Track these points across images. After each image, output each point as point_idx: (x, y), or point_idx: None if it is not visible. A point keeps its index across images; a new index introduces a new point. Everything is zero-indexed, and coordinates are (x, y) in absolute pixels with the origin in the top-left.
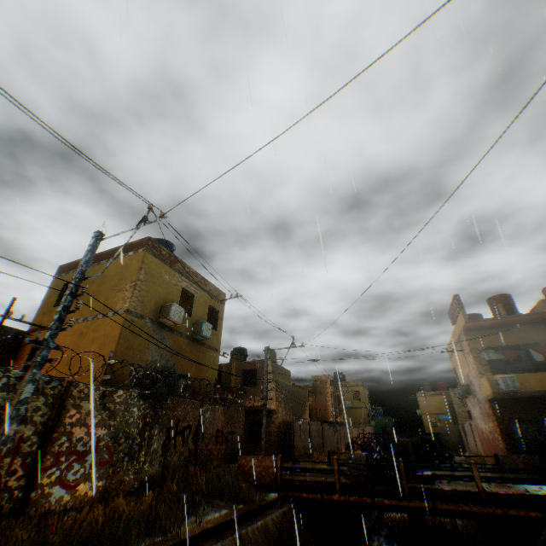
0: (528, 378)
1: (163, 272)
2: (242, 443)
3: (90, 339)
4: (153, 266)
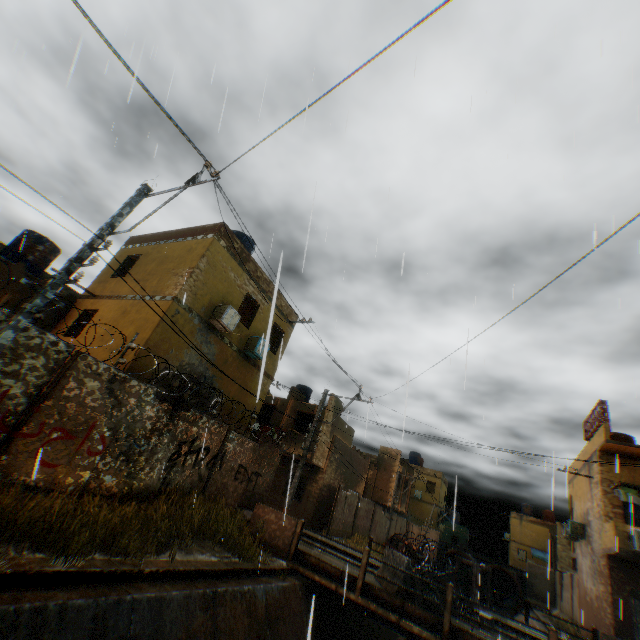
0: None
1: (229, 268)
2: (267, 490)
3: (130, 319)
4: (219, 257)
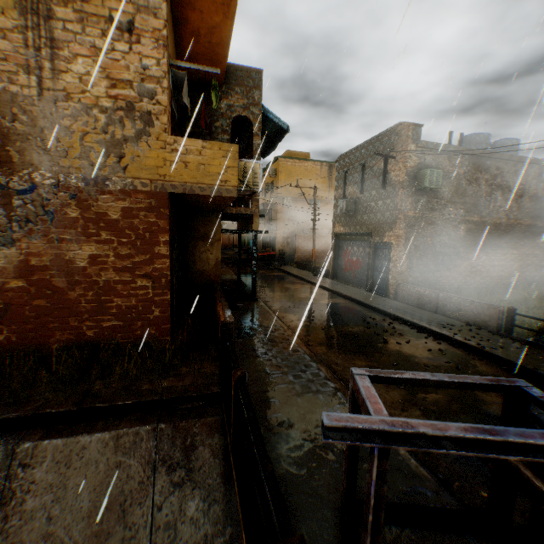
0: None
1: None
2: None
3: None
4: None
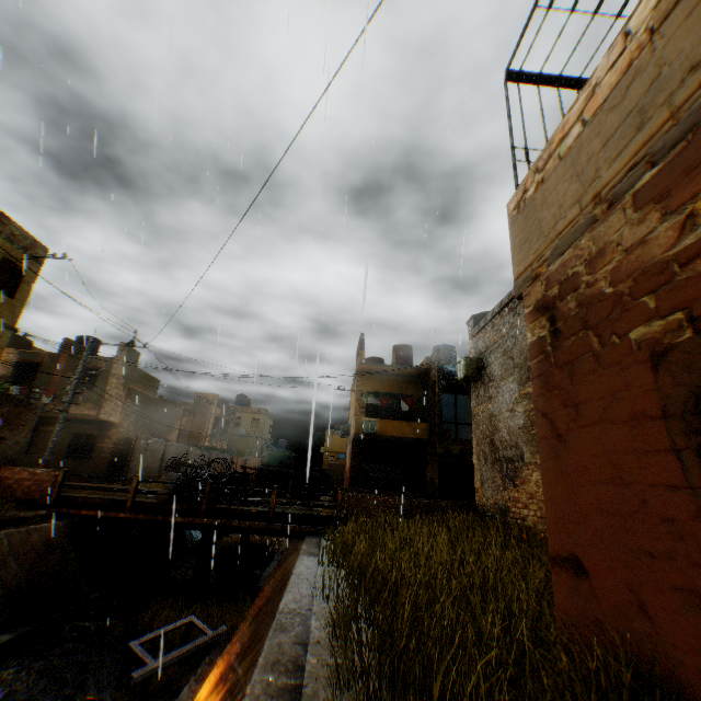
0: (389, 424)
1: None
2: (24, 453)
3: None
4: None
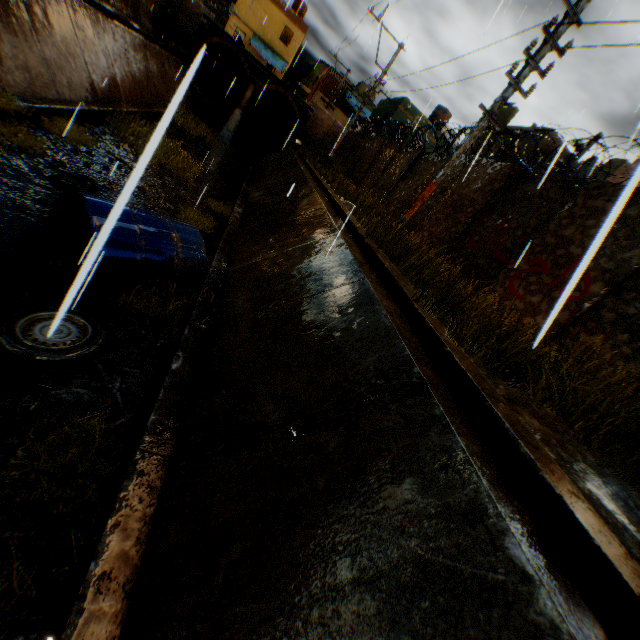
0: None
1: None
2: None
3: None
4: None
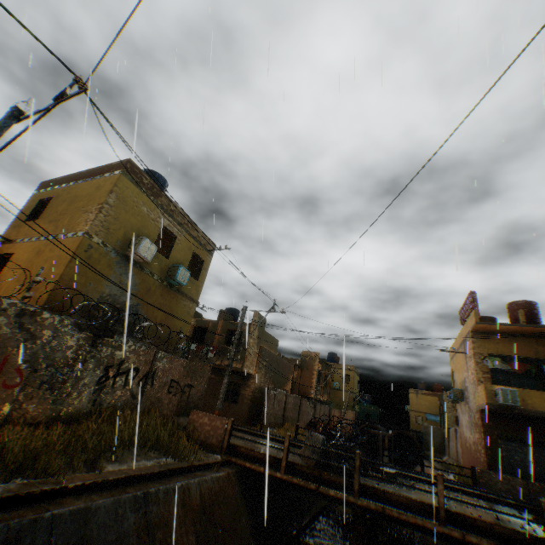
0: (533, 396)
1: (141, 202)
2: (202, 399)
3: (45, 258)
4: (128, 193)
